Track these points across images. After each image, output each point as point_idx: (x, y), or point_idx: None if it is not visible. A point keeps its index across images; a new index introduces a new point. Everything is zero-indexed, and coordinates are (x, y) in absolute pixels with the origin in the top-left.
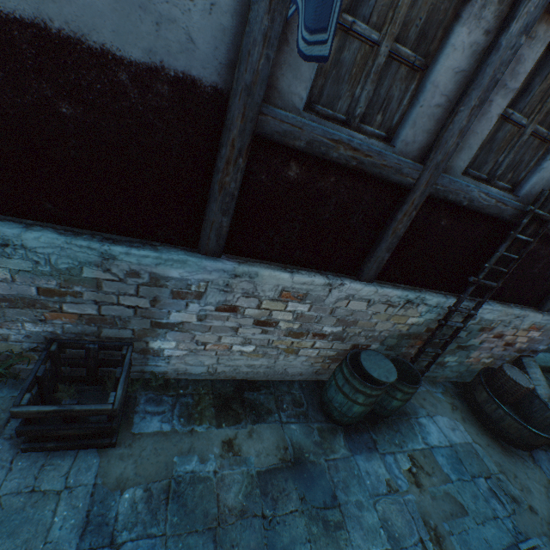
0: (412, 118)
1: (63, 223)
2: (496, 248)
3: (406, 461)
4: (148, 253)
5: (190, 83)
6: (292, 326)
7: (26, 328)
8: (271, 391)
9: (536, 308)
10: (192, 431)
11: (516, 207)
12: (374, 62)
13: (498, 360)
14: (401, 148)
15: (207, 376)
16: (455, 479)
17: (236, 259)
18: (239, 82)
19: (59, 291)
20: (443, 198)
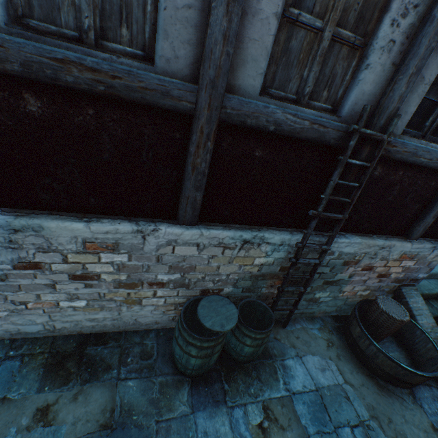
0: (161, 25)
1: None
2: (330, 177)
3: (258, 413)
4: None
5: None
6: (119, 278)
7: None
8: (119, 343)
9: (404, 236)
10: (4, 400)
11: (339, 128)
12: None
13: (377, 291)
14: (163, 66)
15: (48, 333)
16: (313, 432)
17: (15, 213)
18: None
19: None
20: (240, 123)
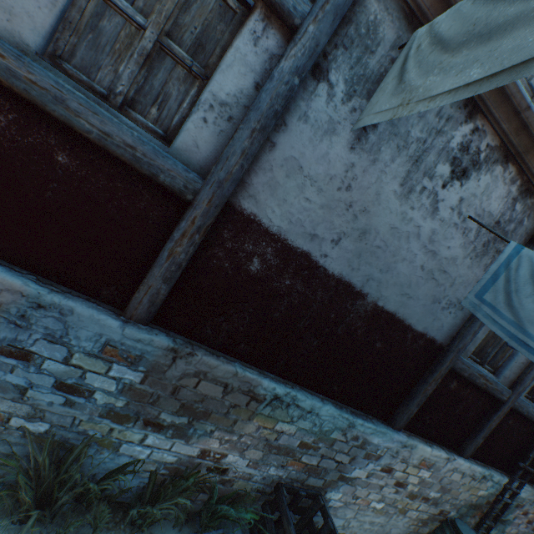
0: (510, 366)
1: (333, 398)
2: None
3: None
4: (371, 425)
5: (432, 341)
6: (413, 489)
7: (268, 471)
8: None
9: None
10: None
11: None
12: (500, 340)
13: None
14: (502, 379)
15: (339, 530)
16: None
17: (404, 433)
18: (456, 346)
19: (309, 445)
20: (515, 409)
